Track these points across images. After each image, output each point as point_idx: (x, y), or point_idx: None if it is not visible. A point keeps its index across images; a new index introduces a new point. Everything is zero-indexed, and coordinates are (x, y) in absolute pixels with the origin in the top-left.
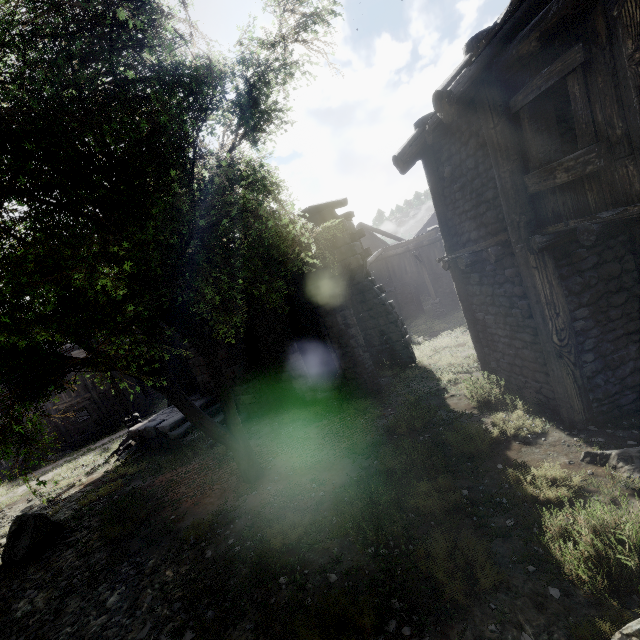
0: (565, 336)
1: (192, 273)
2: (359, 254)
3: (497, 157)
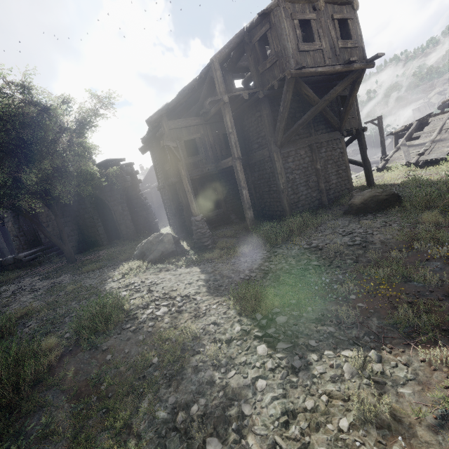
0: (176, 210)
1: (53, 179)
2: (135, 181)
3: (159, 159)
